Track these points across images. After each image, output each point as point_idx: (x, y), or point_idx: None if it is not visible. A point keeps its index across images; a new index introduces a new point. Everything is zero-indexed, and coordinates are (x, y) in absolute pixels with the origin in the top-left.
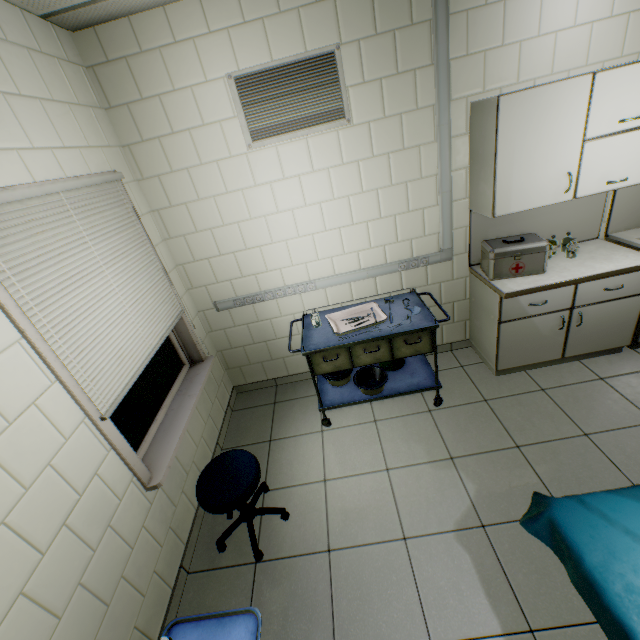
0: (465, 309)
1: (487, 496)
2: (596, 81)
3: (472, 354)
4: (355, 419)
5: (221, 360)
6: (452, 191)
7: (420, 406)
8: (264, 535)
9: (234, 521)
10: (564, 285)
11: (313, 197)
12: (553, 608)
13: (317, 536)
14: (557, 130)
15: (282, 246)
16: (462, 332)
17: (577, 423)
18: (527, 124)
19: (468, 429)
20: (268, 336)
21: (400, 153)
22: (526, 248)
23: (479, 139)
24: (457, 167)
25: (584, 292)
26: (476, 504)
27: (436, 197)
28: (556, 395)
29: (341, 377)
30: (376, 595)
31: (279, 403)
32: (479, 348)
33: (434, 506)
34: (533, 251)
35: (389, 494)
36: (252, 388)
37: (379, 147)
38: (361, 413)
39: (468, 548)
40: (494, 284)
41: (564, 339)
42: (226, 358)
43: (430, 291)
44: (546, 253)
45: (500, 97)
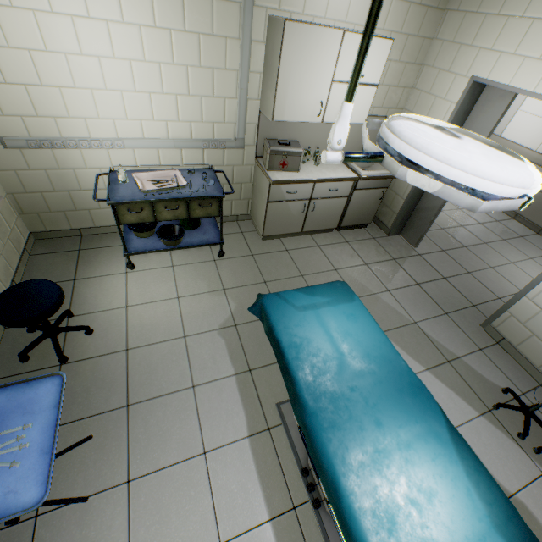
0: (250, 191)
1: (242, 309)
2: (345, 38)
3: (251, 225)
4: (157, 264)
5: (13, 204)
6: (249, 90)
7: (209, 257)
8: (69, 347)
9: (37, 338)
10: (308, 182)
11: (123, 51)
12: (263, 359)
13: (118, 342)
14: (319, 66)
15: (87, 94)
16: (246, 208)
17: (300, 269)
18: (301, 53)
19: (238, 272)
20: (72, 186)
21: (210, 38)
22: (291, 151)
23: (271, 51)
24: (254, 70)
25: (318, 190)
26: (234, 314)
27: (236, 91)
28: (293, 254)
29: (146, 230)
30: (161, 369)
31: (84, 250)
32: (255, 221)
33: (208, 317)
34: (294, 154)
35: (178, 312)
36: (54, 236)
37: (191, 24)
38: (162, 260)
39: (225, 337)
40: (268, 173)
41: (304, 219)
42: (20, 202)
43: (226, 171)
44: (302, 158)
45: (286, 21)
